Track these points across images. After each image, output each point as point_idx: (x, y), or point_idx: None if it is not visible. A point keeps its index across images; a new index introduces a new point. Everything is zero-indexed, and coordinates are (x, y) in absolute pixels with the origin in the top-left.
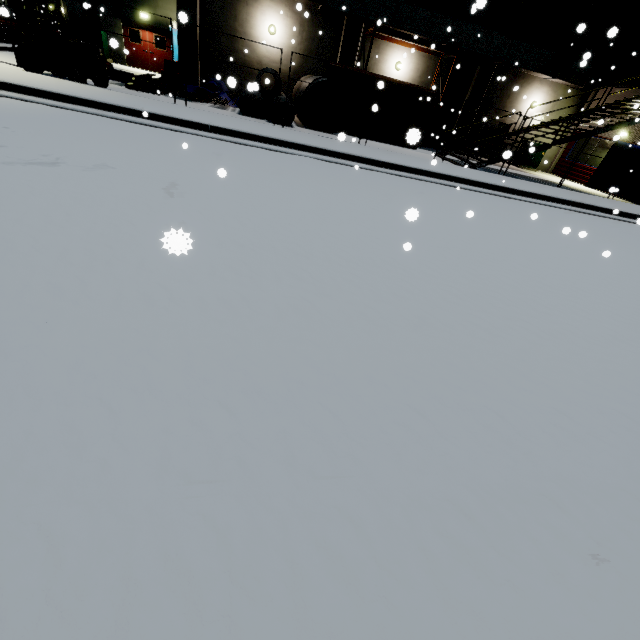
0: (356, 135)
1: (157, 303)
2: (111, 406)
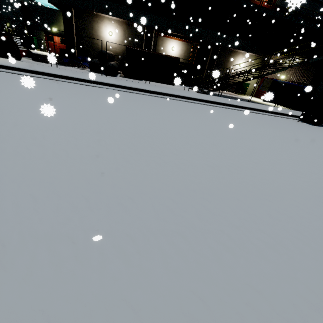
0: (143, 79)
1: None
2: None
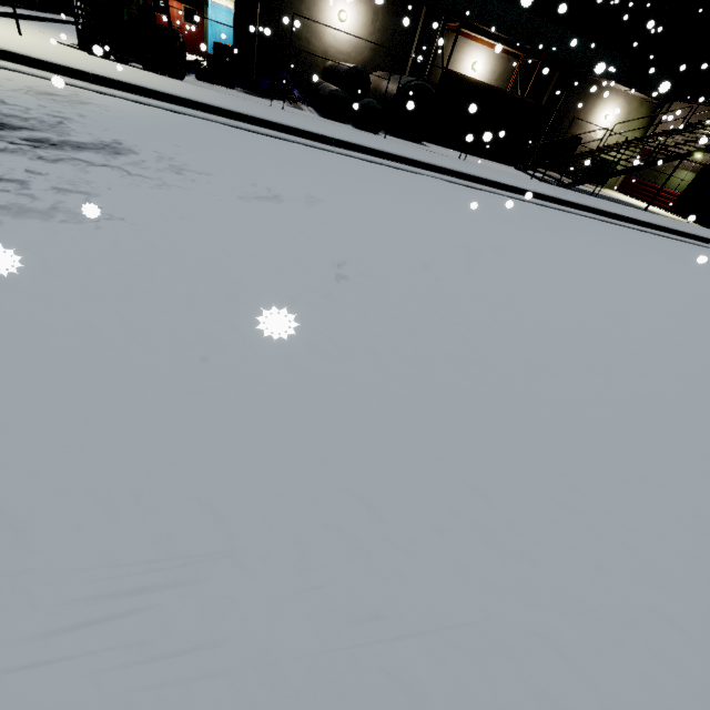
0: (459, 149)
1: (551, 371)
2: (651, 481)
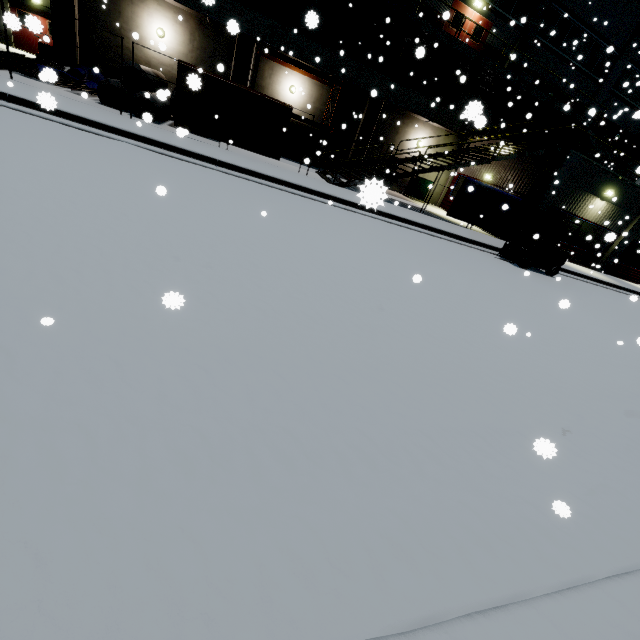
0: (214, 137)
1: None
2: None
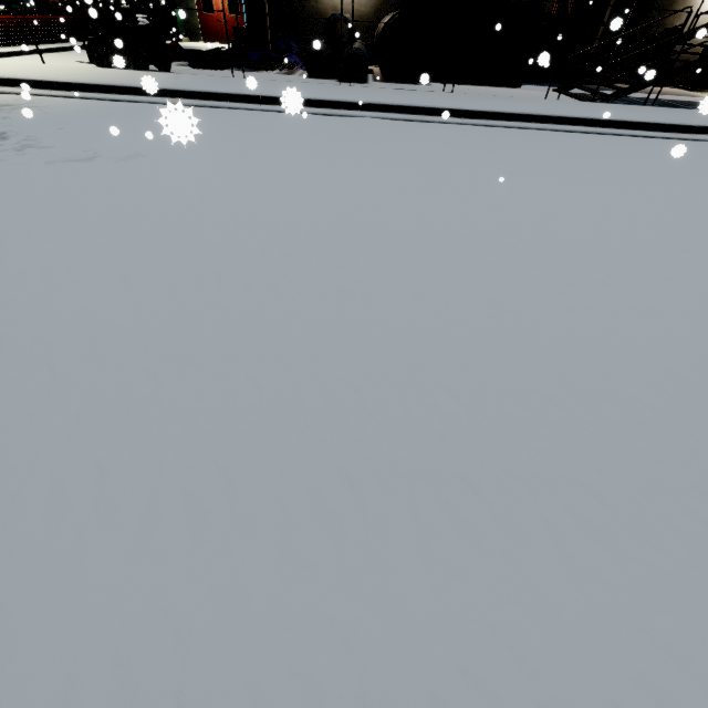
0: (439, 81)
1: (131, 283)
2: (55, 370)
